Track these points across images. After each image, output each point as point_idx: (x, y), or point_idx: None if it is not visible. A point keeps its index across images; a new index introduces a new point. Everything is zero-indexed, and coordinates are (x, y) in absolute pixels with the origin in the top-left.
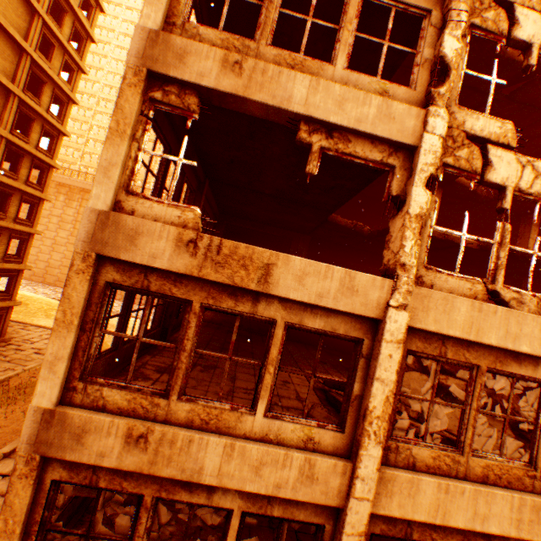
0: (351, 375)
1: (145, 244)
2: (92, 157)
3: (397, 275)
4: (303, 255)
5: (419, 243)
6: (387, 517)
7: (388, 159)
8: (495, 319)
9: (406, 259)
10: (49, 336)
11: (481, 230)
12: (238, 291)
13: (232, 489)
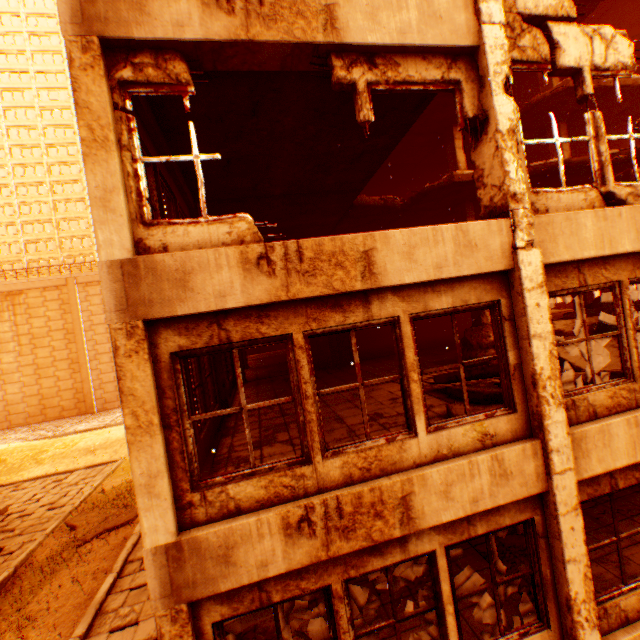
0: (499, 347)
1: (203, 284)
2: (0, 249)
3: (512, 210)
4: None
5: (521, 165)
6: (589, 479)
7: (449, 74)
8: (622, 223)
9: (515, 188)
10: (55, 484)
11: None
12: (341, 299)
13: (424, 529)
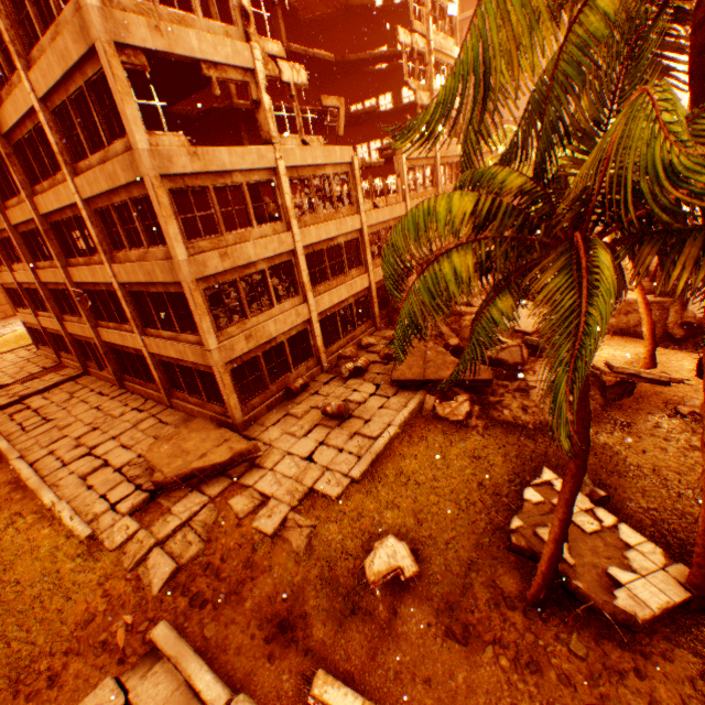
0: (276, 198)
1: (178, 162)
2: None
3: (274, 144)
4: None
5: (275, 125)
6: (307, 248)
7: (245, 79)
8: (309, 154)
9: (274, 135)
10: None
11: None
12: (223, 174)
13: (261, 262)
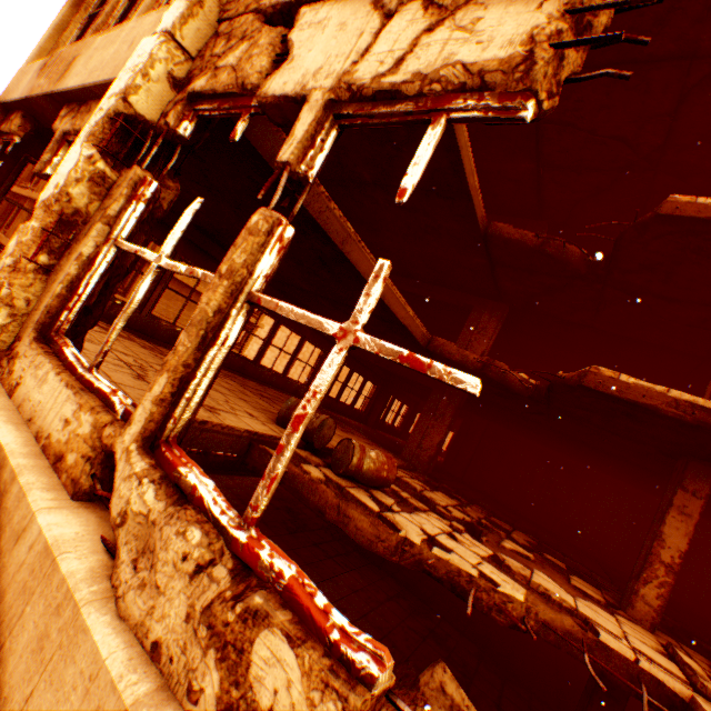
0: None
1: None
2: None
3: None
4: (444, 421)
5: (28, 268)
6: None
7: None
8: (4, 570)
9: None
10: None
11: None
12: None
13: None
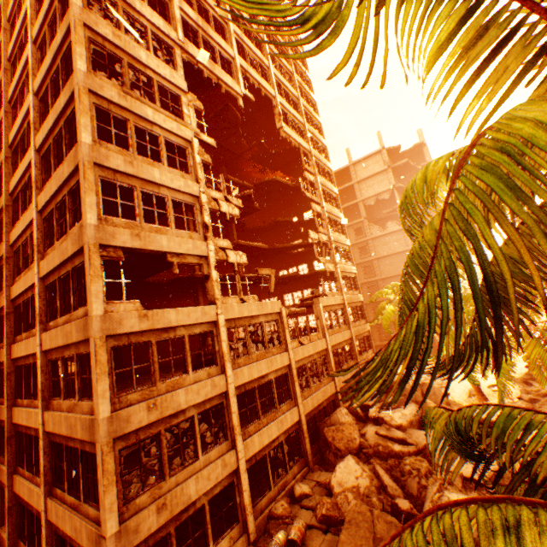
0: (214, 345)
1: (127, 323)
2: None
3: (217, 303)
4: None
5: (219, 290)
6: (239, 387)
7: (200, 261)
8: (245, 307)
9: (218, 297)
10: None
11: (217, 263)
12: (168, 329)
13: (191, 407)
